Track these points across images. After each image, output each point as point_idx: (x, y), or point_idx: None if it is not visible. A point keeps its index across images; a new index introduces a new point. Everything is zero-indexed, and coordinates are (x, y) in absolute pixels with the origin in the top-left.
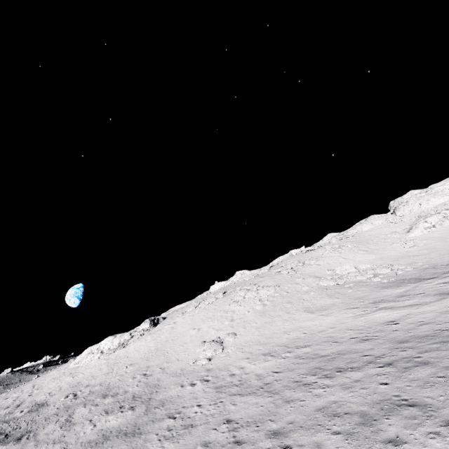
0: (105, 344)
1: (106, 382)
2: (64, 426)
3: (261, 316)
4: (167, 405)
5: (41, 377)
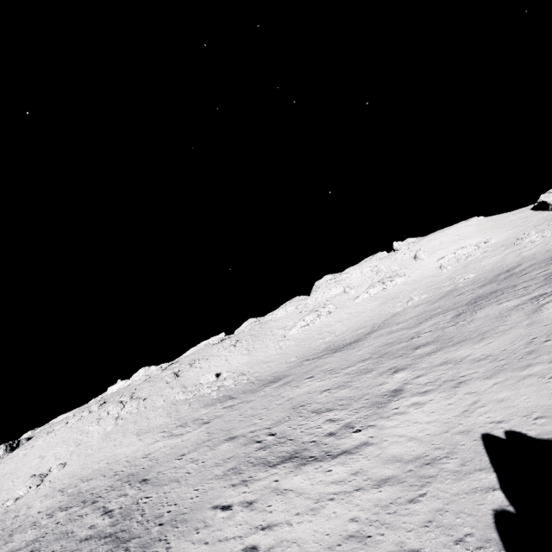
0: None
1: None
2: None
3: (103, 439)
4: None
5: None
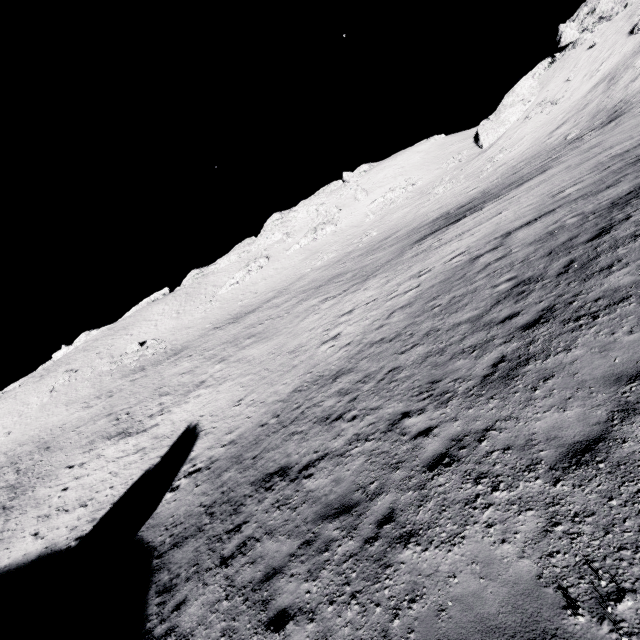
0: None
1: None
2: None
3: (40, 410)
4: None
5: None
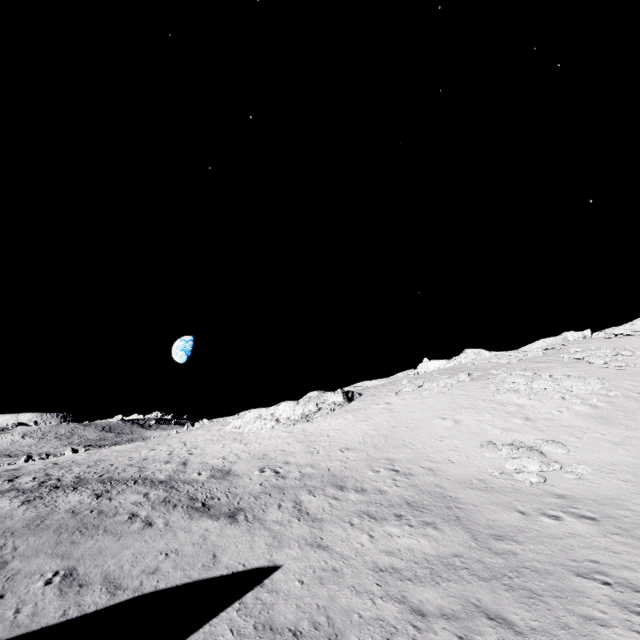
0: (283, 410)
1: (319, 464)
2: (304, 520)
3: (602, 423)
4: (526, 542)
5: (184, 434)
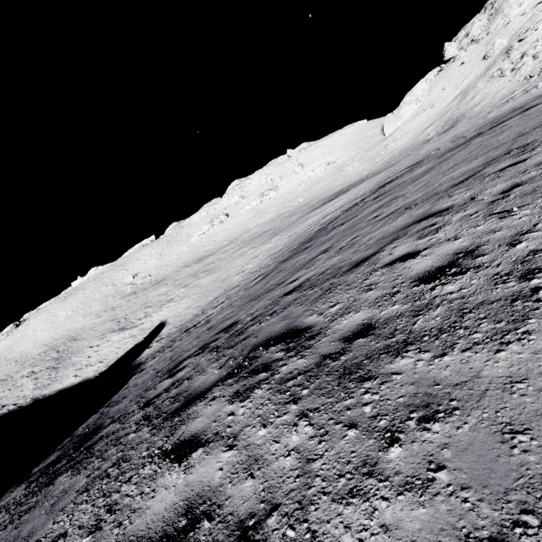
0: None
1: None
2: None
3: (66, 319)
4: None
5: None
